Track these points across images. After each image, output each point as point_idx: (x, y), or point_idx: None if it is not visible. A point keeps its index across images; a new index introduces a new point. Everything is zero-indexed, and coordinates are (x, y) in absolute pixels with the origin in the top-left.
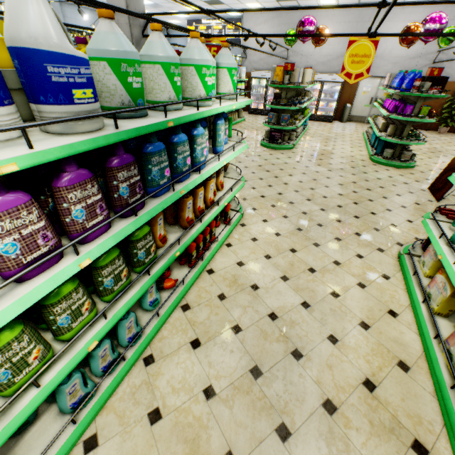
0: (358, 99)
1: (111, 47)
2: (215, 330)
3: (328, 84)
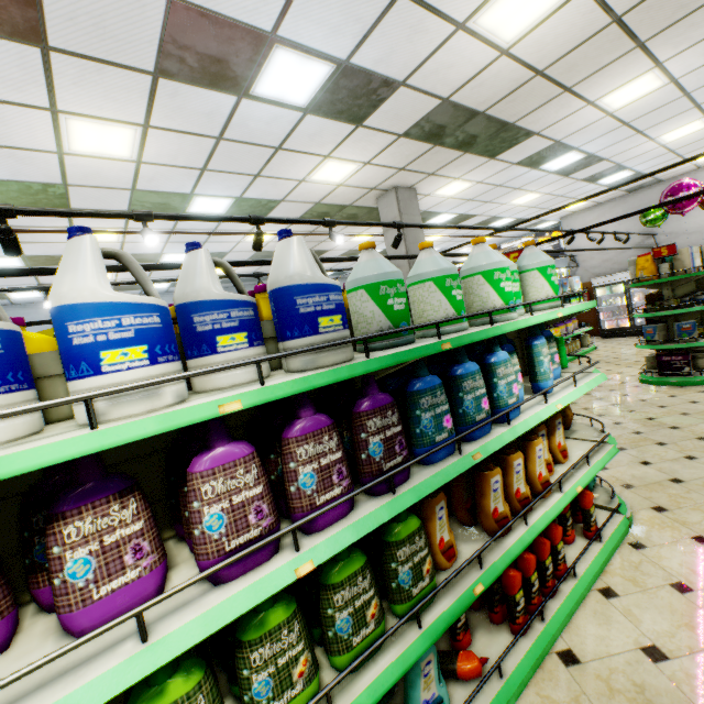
0: None
1: (370, 273)
2: None
3: None
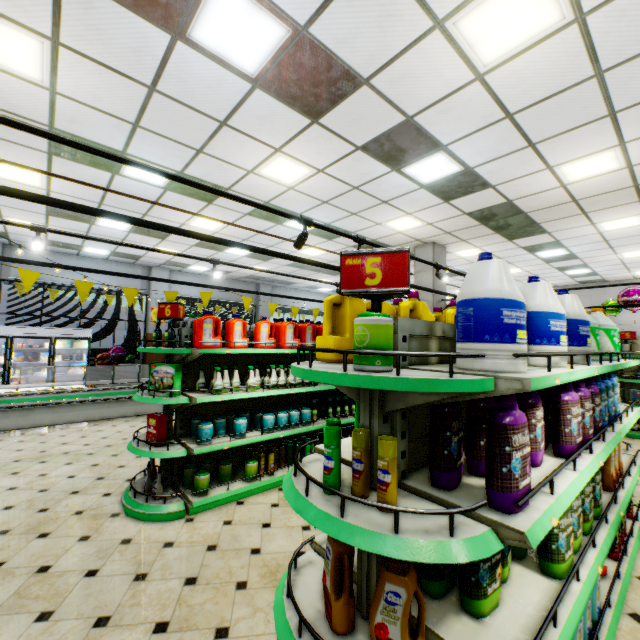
0: None
1: None
2: None
3: None
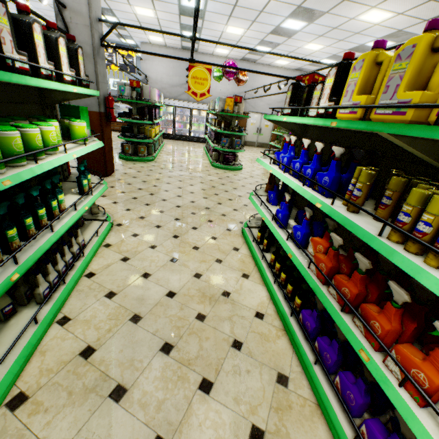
0: (248, 129)
1: None
2: None
3: None
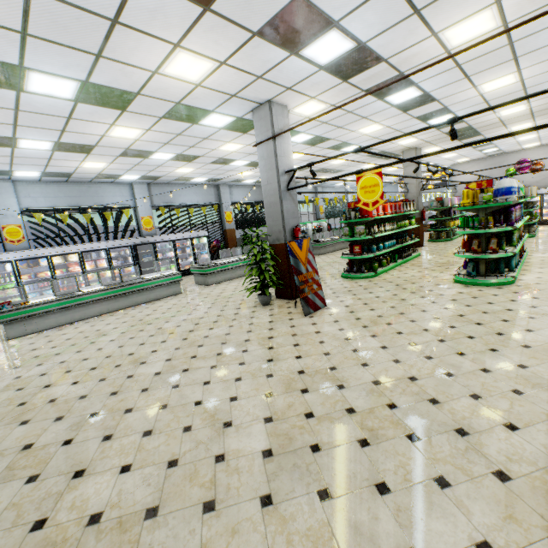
0: None
1: None
2: (546, 267)
3: (547, 195)
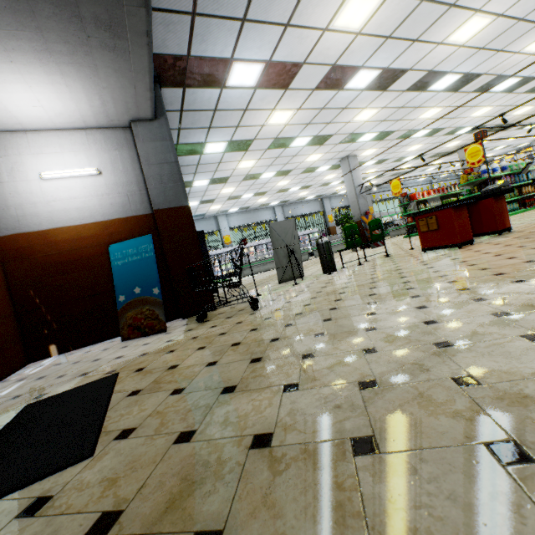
0: None
1: (508, 165)
2: None
3: None
